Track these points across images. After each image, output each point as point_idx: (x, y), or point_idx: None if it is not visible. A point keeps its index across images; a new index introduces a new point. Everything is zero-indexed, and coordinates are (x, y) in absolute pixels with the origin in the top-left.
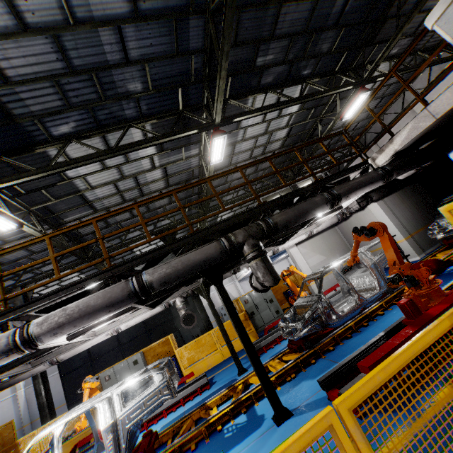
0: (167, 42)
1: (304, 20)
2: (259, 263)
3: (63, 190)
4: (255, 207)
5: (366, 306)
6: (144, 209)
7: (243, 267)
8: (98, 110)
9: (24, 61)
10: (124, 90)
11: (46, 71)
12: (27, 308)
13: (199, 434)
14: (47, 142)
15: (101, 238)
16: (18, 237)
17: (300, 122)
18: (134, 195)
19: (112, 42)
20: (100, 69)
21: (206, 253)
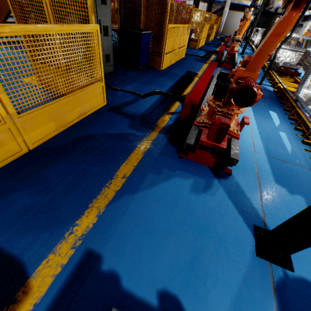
0: None
1: None
2: None
3: None
4: None
5: None
6: None
7: None
8: None
9: None
10: None
11: None
12: None
13: None
14: None
15: None
16: None
17: None
18: None
19: None
20: None
21: None
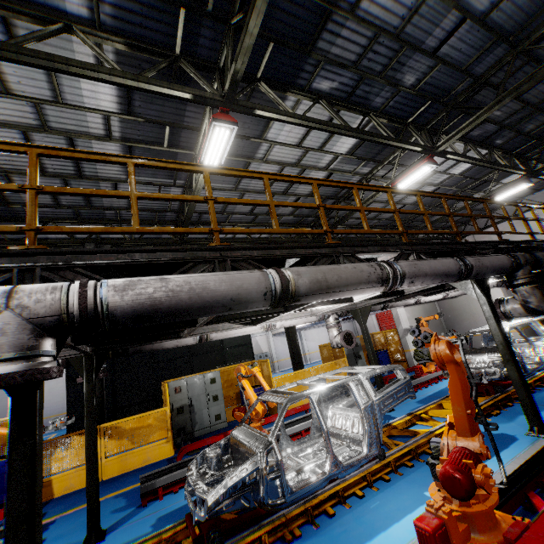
0: (468, 55)
1: (543, 96)
2: (535, 289)
3: (243, 149)
4: (502, 240)
5: (539, 369)
6: (266, 209)
7: (391, 305)
8: (365, 83)
9: (384, 2)
10: (400, 77)
11: (383, 21)
12: (351, 250)
13: (424, 444)
14: (300, 90)
15: (398, 210)
16: (144, 180)
17: (448, 186)
18: (278, 189)
19: (445, 29)
20: (414, 47)
21: (503, 262)
